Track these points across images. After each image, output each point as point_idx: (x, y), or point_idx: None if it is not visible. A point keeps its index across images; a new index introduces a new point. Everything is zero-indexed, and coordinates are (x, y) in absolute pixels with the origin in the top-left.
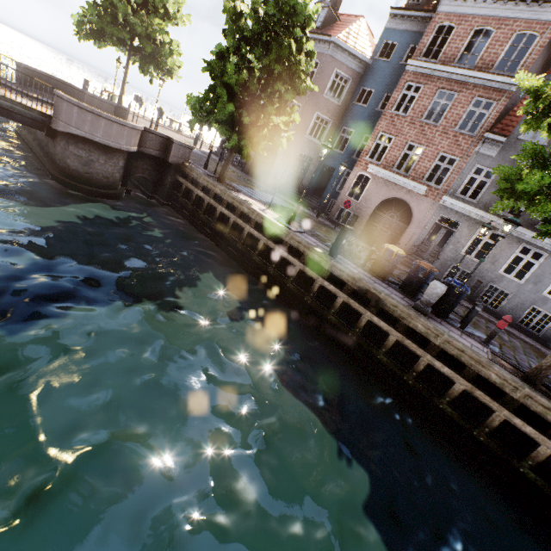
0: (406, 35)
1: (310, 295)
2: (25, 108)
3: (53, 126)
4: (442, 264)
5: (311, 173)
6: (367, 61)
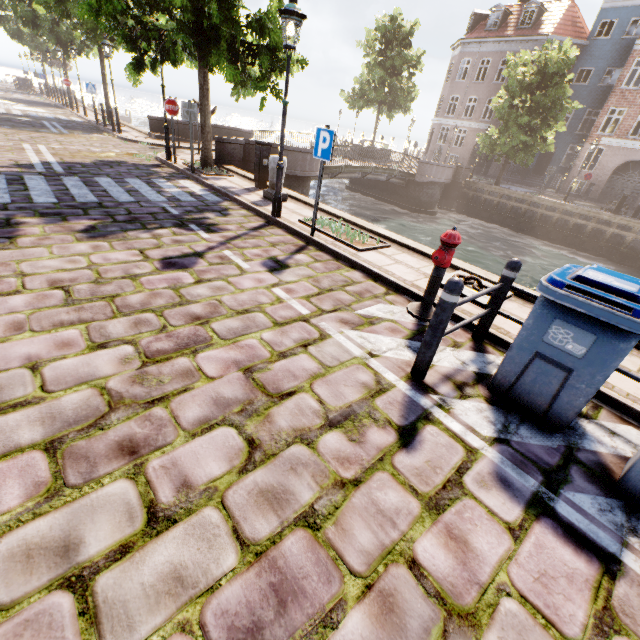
0: (626, 11)
1: (603, 241)
2: (408, 175)
3: (417, 180)
4: None
5: None
6: (583, 44)
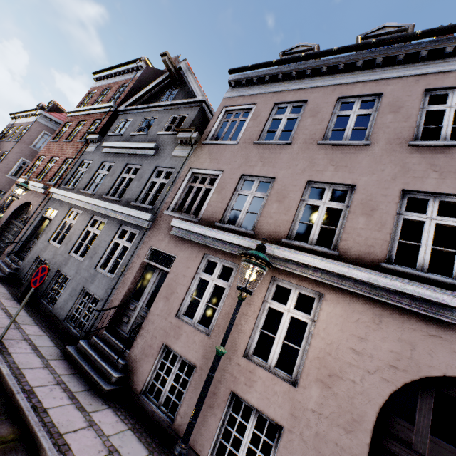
0: None
1: None
2: None
3: None
4: (30, 259)
5: None
6: None
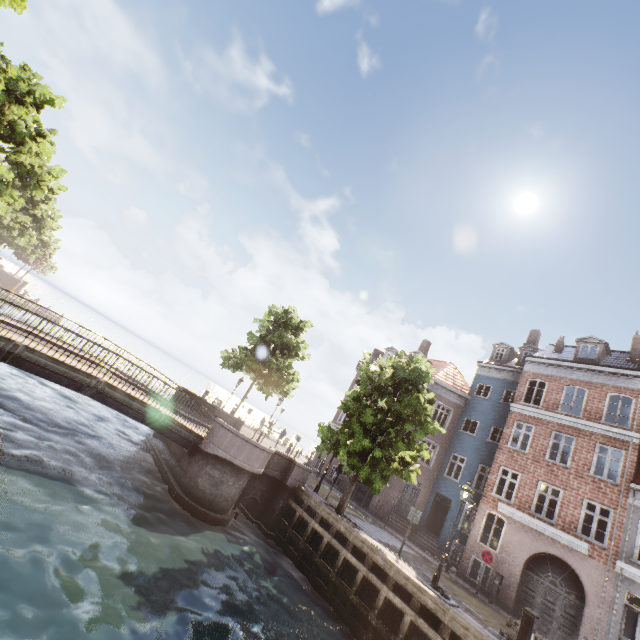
0: (498, 381)
1: None
2: (188, 431)
3: (202, 447)
4: None
5: (422, 501)
6: (465, 396)
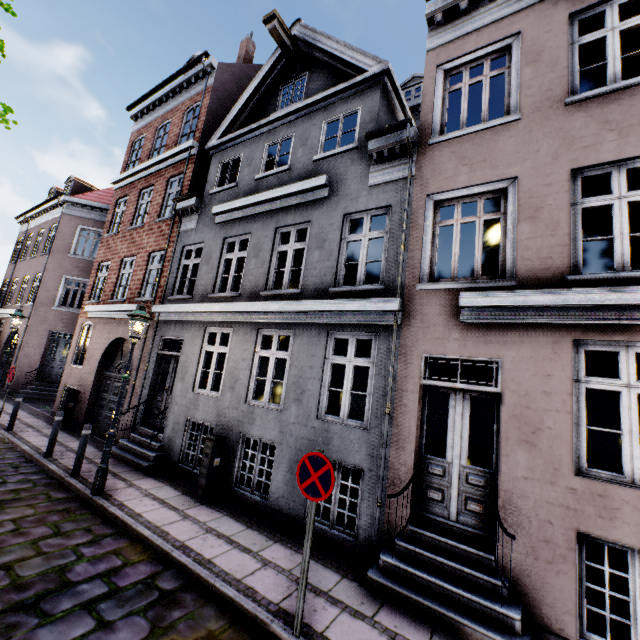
0: None
1: None
2: None
3: None
4: (175, 427)
5: None
6: None
